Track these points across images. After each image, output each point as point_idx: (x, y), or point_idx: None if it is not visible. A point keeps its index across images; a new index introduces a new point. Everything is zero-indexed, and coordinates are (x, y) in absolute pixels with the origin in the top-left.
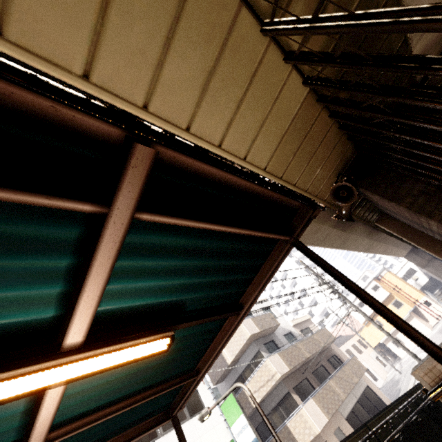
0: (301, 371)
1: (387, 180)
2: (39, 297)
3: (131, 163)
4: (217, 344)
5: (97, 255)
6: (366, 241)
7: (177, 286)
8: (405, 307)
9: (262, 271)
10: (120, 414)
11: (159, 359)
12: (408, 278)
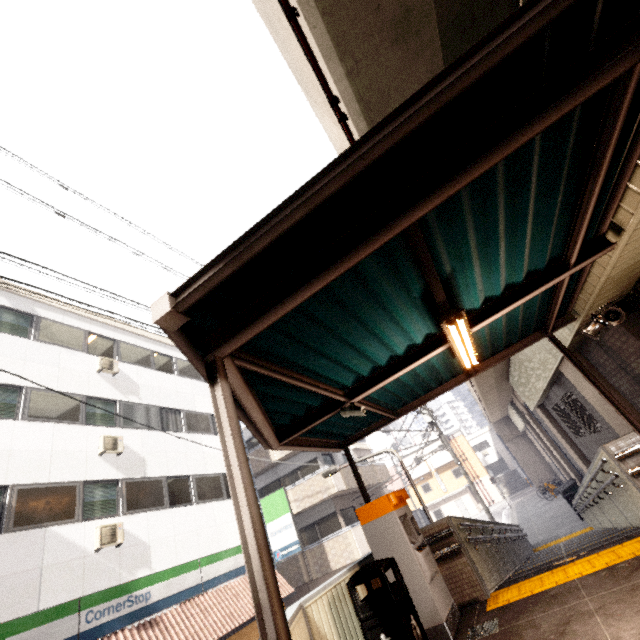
0: (351, 497)
1: (636, 321)
2: (483, 294)
3: (605, 250)
4: (431, 395)
5: (544, 286)
6: (492, 382)
7: (488, 329)
8: (463, 479)
9: (509, 349)
10: (344, 418)
11: (412, 382)
12: (478, 451)
